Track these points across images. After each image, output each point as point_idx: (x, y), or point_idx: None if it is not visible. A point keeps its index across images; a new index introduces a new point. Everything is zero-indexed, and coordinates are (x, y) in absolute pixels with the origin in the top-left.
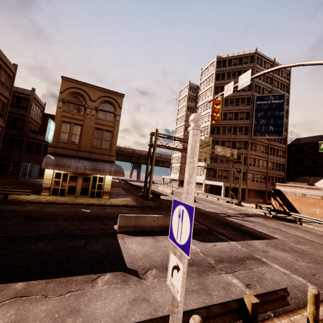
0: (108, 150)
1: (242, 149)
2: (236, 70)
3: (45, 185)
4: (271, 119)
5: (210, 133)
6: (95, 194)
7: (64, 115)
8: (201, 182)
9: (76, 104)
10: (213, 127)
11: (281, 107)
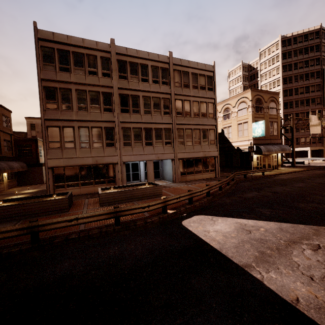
0: (277, 136)
1: None
2: (303, 47)
3: (254, 166)
4: None
5: (283, 109)
6: (274, 167)
7: (255, 116)
8: None
9: (259, 106)
10: (285, 102)
11: None
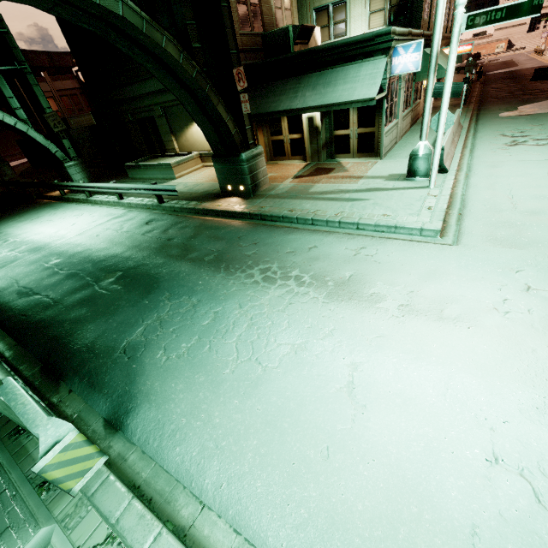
0: None
1: None
2: None
3: None
4: None
5: None
6: None
7: None
8: None
9: None
10: None
11: None
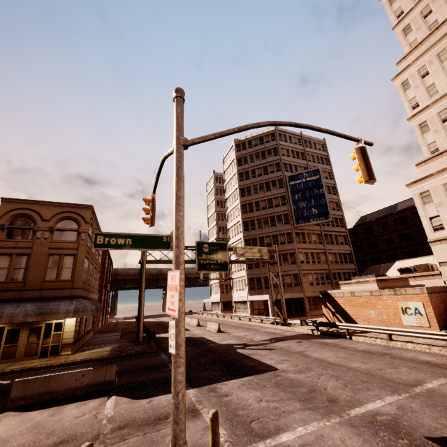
0: (70, 281)
1: (274, 245)
2: (259, 151)
3: None
4: (311, 200)
5: (243, 231)
6: (49, 351)
7: (2, 246)
8: (245, 299)
9: (22, 228)
10: (245, 222)
11: (319, 184)
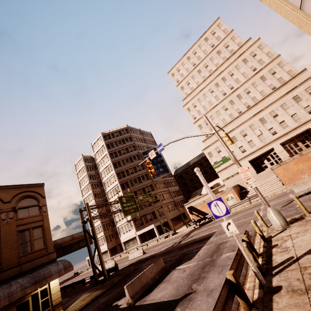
0: (44, 249)
1: (155, 190)
2: (120, 139)
3: None
4: (158, 164)
5: (122, 190)
6: None
7: None
8: (134, 236)
9: None
10: (122, 184)
11: (159, 155)
